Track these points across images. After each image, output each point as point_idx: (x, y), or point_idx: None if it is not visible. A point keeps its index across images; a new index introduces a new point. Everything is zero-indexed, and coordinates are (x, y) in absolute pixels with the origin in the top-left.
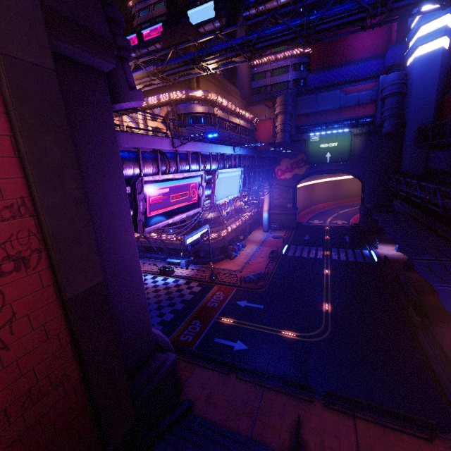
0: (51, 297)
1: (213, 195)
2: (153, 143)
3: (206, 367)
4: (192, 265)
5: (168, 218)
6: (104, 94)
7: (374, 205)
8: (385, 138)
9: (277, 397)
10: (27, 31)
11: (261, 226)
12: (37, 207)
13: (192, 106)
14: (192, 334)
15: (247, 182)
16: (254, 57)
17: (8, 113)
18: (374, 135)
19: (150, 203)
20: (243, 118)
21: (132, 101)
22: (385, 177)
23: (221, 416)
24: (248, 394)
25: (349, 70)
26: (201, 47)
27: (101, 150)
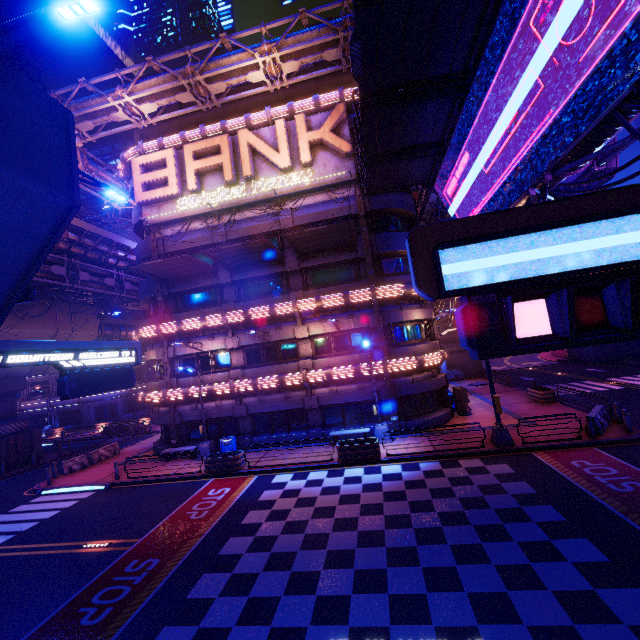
0: None
1: None
2: None
3: None
4: (398, 435)
5: None
6: None
7: None
8: None
9: None
10: None
11: None
12: None
13: None
14: None
15: None
16: None
17: None
18: None
19: None
20: None
21: None
22: None
23: None
24: None
25: None
26: None
27: None
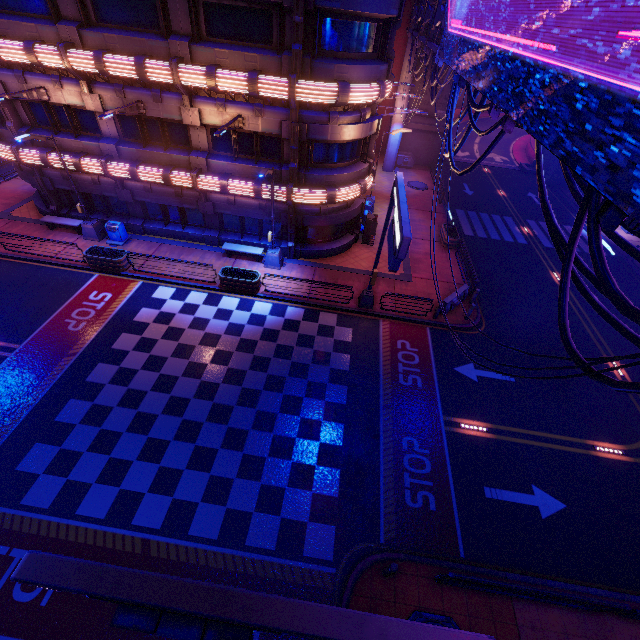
0: None
1: None
2: None
3: (539, 600)
4: (290, 260)
5: None
6: None
7: None
8: None
9: None
10: None
11: None
12: None
13: None
14: (427, 484)
15: None
16: None
17: None
18: None
19: None
20: None
21: None
22: None
23: None
24: None
25: None
26: None
27: None
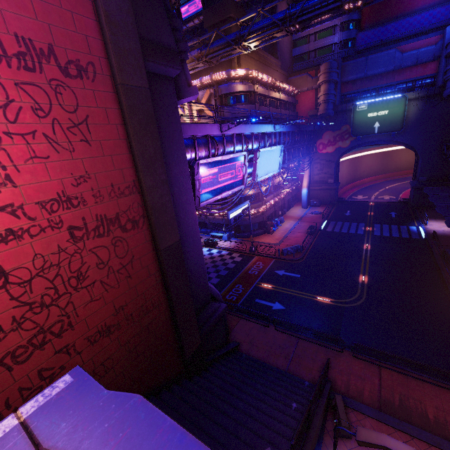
0: (150, 248)
1: (254, 173)
2: (206, 130)
3: (249, 320)
4: (233, 238)
5: (217, 195)
6: (173, 96)
7: (428, 178)
8: (447, 101)
9: (311, 346)
10: (133, 64)
11: (299, 202)
12: (142, 187)
13: (233, 85)
14: (236, 295)
15: (287, 158)
16: (296, 30)
17: (125, 124)
18: (434, 99)
19: (204, 182)
20: (283, 91)
21: (190, 97)
22: (444, 147)
23: (262, 355)
24: (285, 342)
25: (409, 22)
26: (243, 26)
27: (172, 141)
